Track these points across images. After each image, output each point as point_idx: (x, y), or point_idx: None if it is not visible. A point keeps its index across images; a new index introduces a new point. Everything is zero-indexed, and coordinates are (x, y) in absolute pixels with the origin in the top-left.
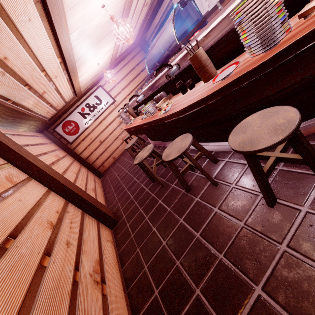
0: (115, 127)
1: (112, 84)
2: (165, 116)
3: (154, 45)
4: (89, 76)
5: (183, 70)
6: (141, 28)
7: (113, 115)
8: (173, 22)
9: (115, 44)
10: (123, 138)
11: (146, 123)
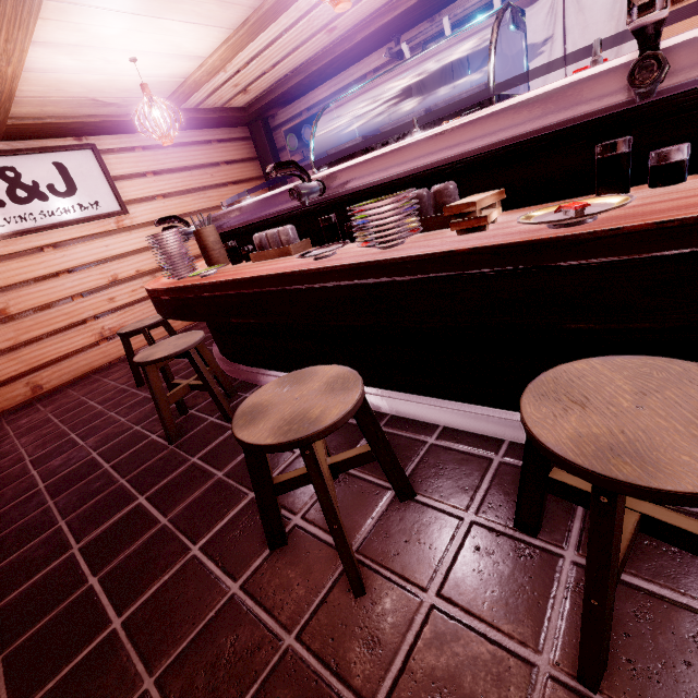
0: (92, 286)
1: (137, 167)
2: (609, 229)
3: (346, 106)
4: (73, 80)
5: (641, 107)
6: (280, 83)
7: (99, 248)
8: (496, 32)
9: (214, 52)
10: (105, 329)
11: (357, 265)
